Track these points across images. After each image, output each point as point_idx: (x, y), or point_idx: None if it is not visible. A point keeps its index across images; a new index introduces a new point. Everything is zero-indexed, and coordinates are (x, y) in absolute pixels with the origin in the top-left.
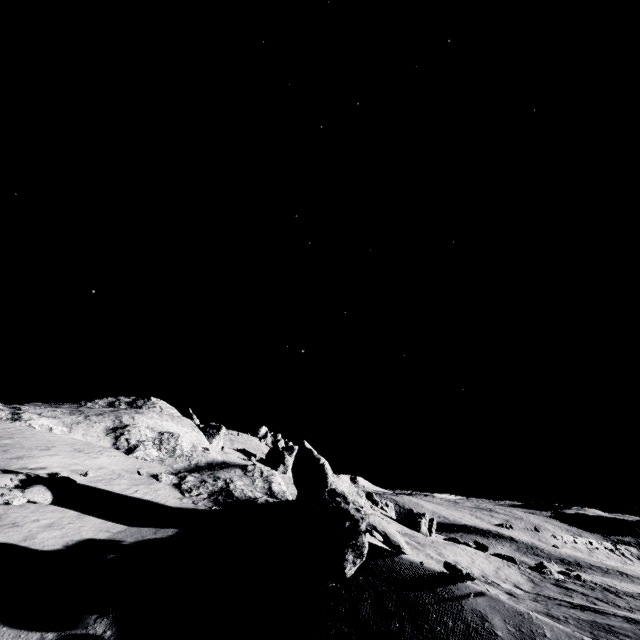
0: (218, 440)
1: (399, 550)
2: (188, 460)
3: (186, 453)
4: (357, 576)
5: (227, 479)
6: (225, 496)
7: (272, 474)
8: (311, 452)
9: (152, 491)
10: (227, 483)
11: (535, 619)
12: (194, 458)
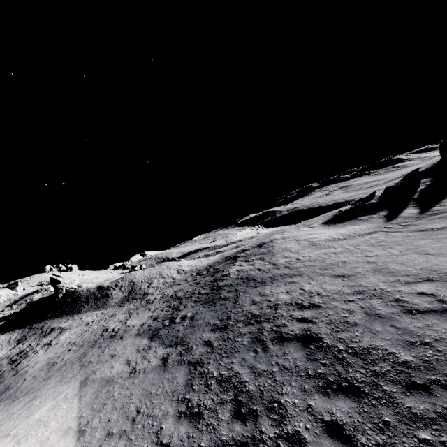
0: (19, 288)
1: (73, 289)
2: (9, 301)
3: (6, 300)
4: (63, 297)
5: (31, 298)
6: (33, 302)
7: (50, 287)
8: (53, 278)
9: (2, 315)
10: (32, 299)
11: (91, 287)
12: (12, 299)
